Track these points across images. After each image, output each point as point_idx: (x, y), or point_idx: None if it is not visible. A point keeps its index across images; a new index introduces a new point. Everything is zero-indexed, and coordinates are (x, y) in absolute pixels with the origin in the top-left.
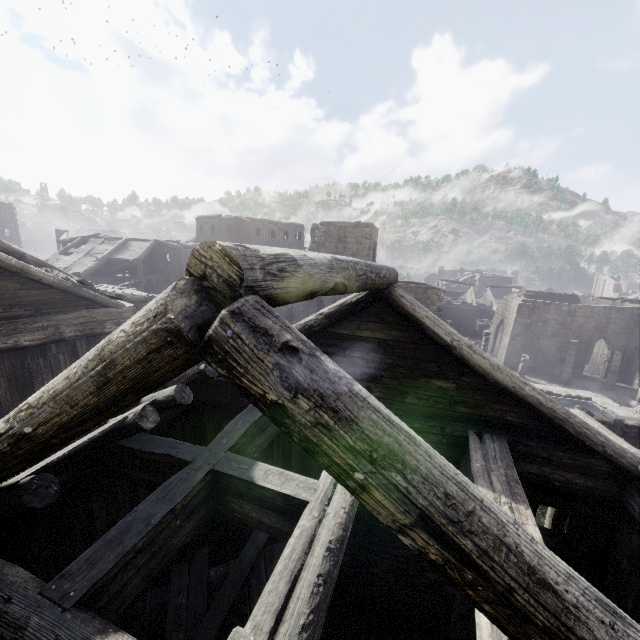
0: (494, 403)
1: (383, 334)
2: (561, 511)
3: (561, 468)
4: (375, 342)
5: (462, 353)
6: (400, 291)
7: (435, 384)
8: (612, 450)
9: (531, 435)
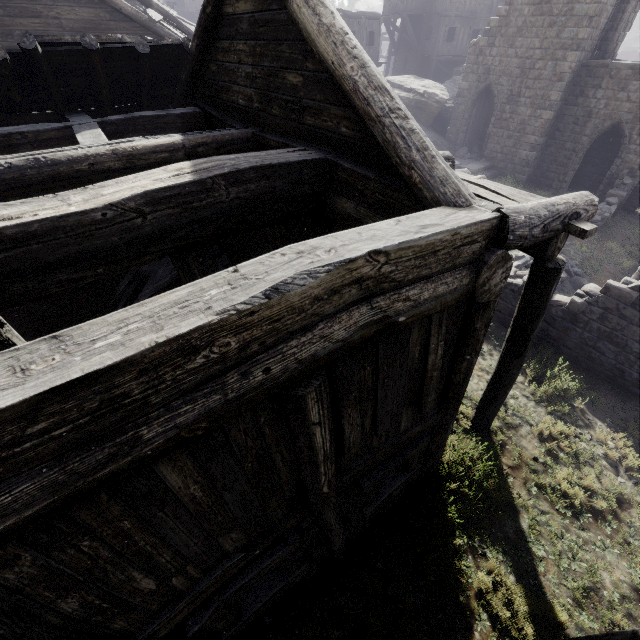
0: (331, 105)
1: (251, 3)
2: (510, 348)
3: (375, 210)
4: (248, 20)
5: (292, 8)
6: None
7: (288, 80)
8: (420, 176)
9: (360, 158)
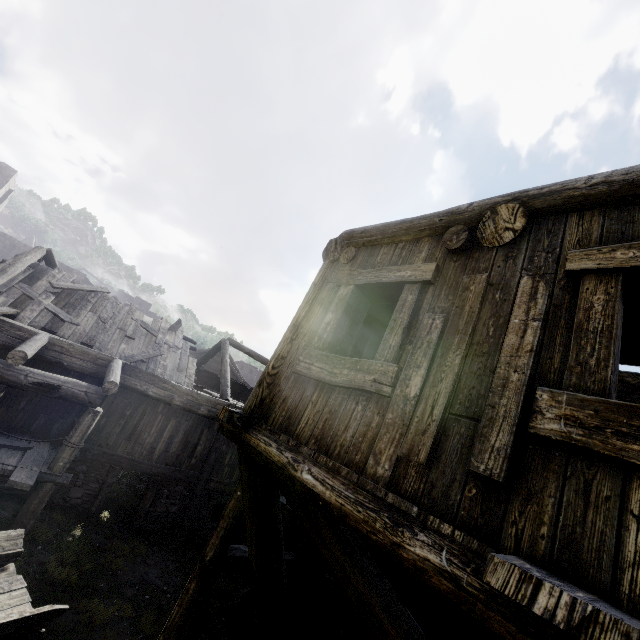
0: None
1: None
2: None
3: None
4: None
5: None
6: None
7: None
8: None
9: None
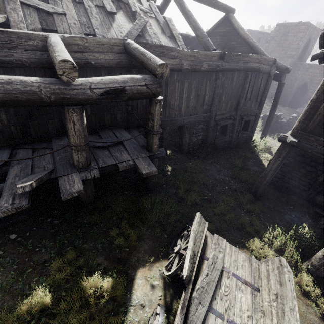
0: (243, 46)
1: (225, 30)
2: (272, 107)
3: None
4: (222, 33)
5: (238, 30)
6: (231, 14)
7: (232, 43)
8: (262, 54)
9: None
